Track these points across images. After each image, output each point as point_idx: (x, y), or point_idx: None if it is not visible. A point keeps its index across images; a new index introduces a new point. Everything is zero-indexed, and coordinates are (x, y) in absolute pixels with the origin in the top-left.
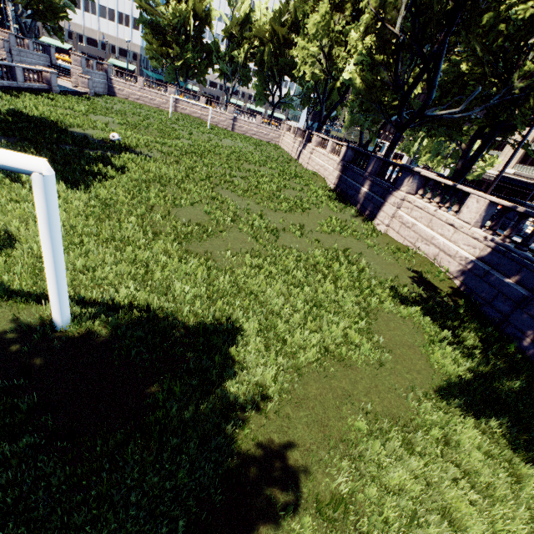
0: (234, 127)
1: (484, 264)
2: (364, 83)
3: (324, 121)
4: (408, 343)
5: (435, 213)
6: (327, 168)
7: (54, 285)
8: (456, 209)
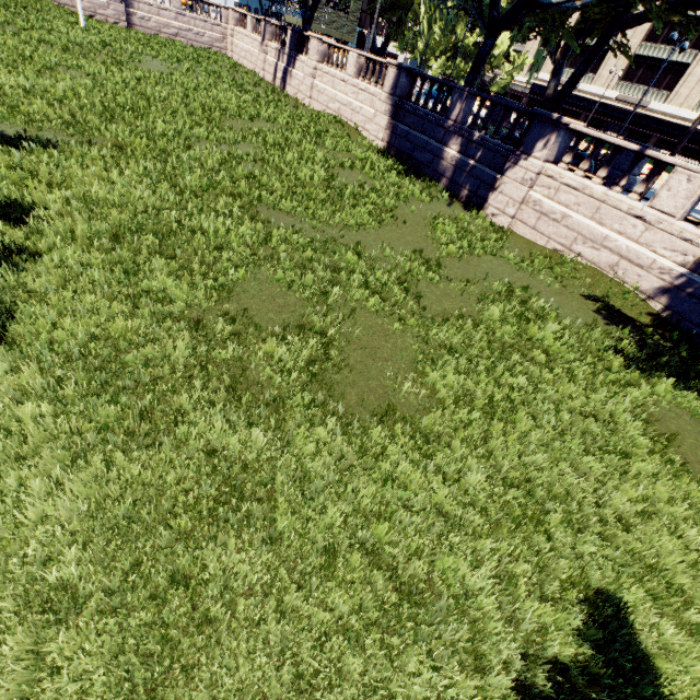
0: (130, 19)
1: None
2: None
3: (314, 5)
4: None
5: (605, 197)
6: (359, 109)
7: None
8: (642, 191)
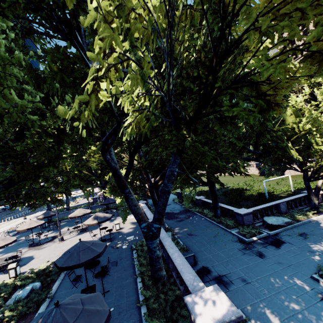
0: None
1: None
2: (256, 151)
3: None
4: None
5: None
6: (250, 171)
7: (292, 186)
8: None
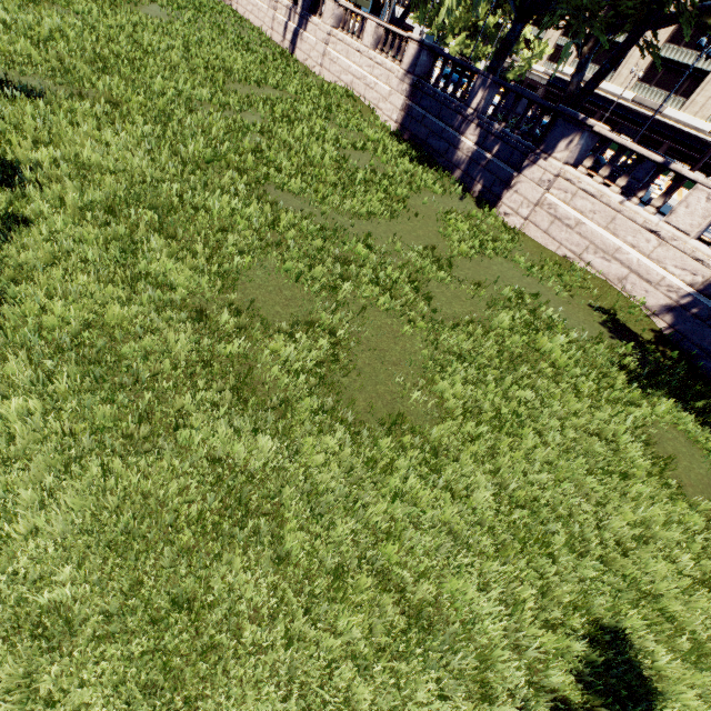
0: None
1: (709, 300)
2: None
3: None
4: (705, 479)
5: (622, 207)
6: (373, 85)
7: None
8: (660, 204)
